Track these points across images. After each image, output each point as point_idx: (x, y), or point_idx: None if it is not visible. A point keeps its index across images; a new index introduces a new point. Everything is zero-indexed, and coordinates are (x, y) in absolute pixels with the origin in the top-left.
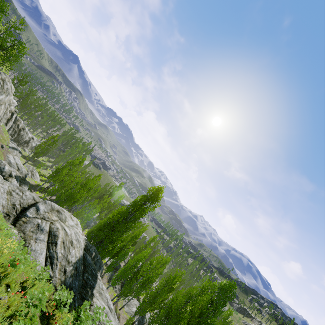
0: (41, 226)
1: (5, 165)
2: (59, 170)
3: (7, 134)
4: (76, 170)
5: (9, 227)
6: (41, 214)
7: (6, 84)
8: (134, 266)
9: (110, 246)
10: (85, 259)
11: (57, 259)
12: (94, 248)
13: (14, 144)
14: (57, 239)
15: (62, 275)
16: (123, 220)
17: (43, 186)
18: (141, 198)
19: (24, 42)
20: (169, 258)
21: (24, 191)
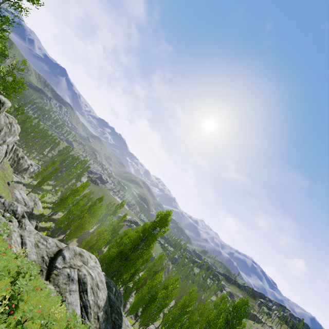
0: (71, 276)
1: (17, 206)
2: (63, 198)
3: (10, 168)
4: (79, 194)
5: (46, 283)
6: (68, 262)
7: (13, 126)
8: (149, 293)
9: (124, 274)
10: (109, 299)
11: (90, 307)
12: (113, 282)
13: (18, 177)
14: (87, 287)
15: (97, 322)
16: (135, 246)
17: (47, 213)
18: (151, 225)
19: (22, 77)
20: (179, 276)
21: (47, 239)
